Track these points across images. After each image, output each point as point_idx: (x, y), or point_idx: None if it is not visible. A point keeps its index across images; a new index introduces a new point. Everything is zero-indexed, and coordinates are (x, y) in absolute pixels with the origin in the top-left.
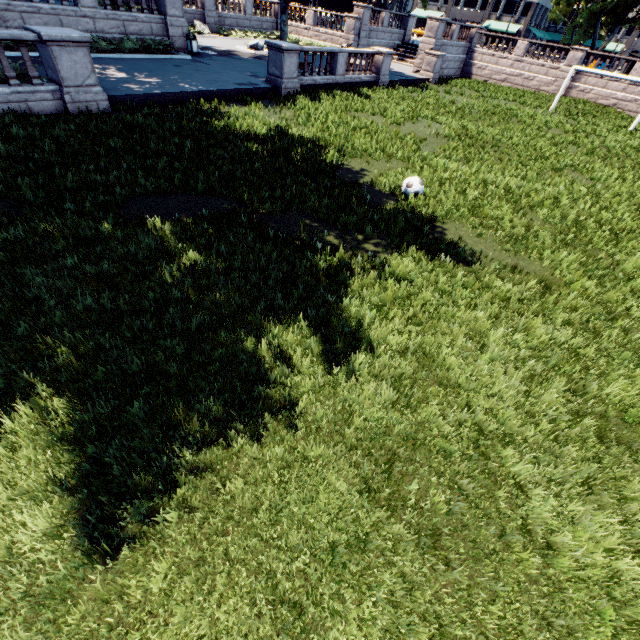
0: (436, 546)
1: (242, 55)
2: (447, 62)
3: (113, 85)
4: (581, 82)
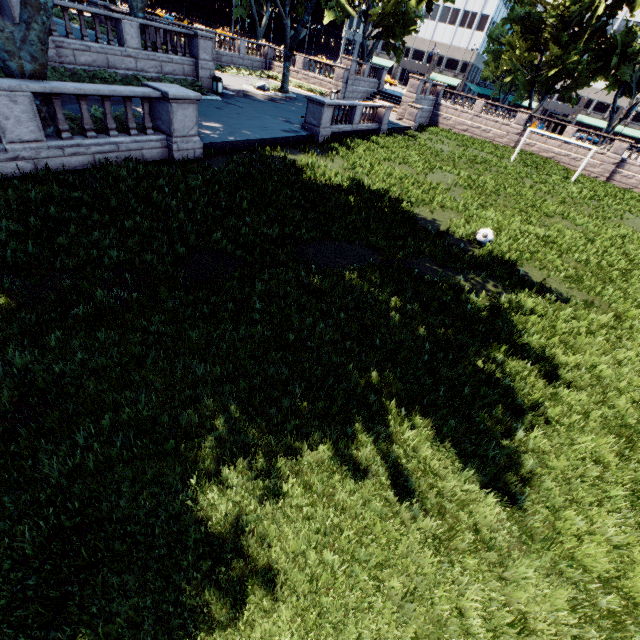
0: None
1: (256, 96)
2: (421, 112)
3: None
4: (527, 138)
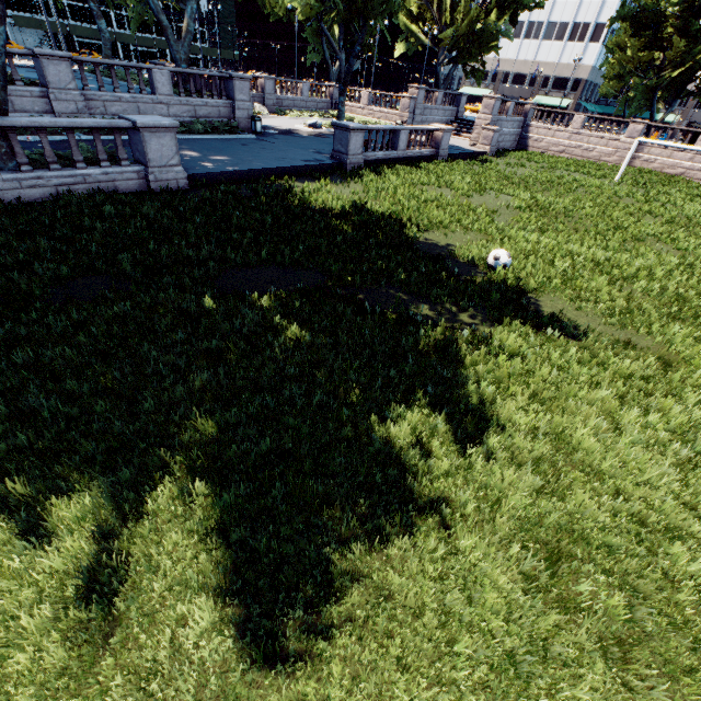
0: (628, 658)
1: (302, 133)
2: (503, 136)
3: (190, 164)
4: (644, 152)
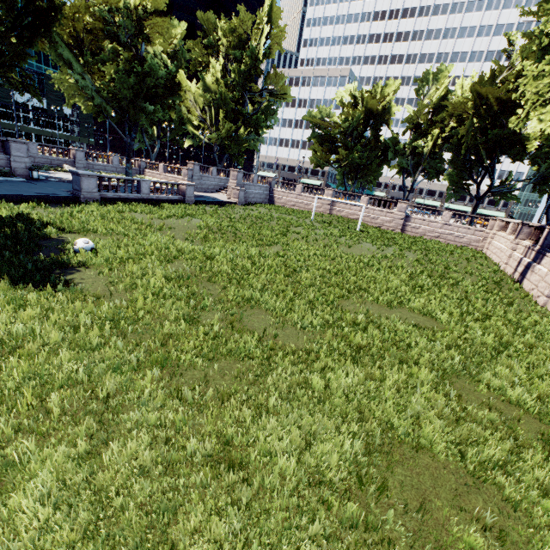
0: None
1: None
2: (253, 194)
3: None
4: (336, 206)
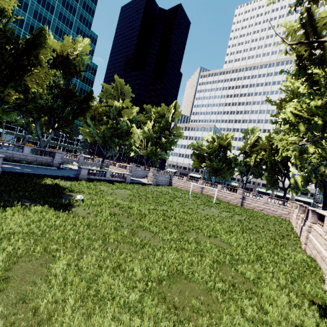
0: None
1: None
2: (161, 180)
3: (10, 169)
4: (205, 189)
